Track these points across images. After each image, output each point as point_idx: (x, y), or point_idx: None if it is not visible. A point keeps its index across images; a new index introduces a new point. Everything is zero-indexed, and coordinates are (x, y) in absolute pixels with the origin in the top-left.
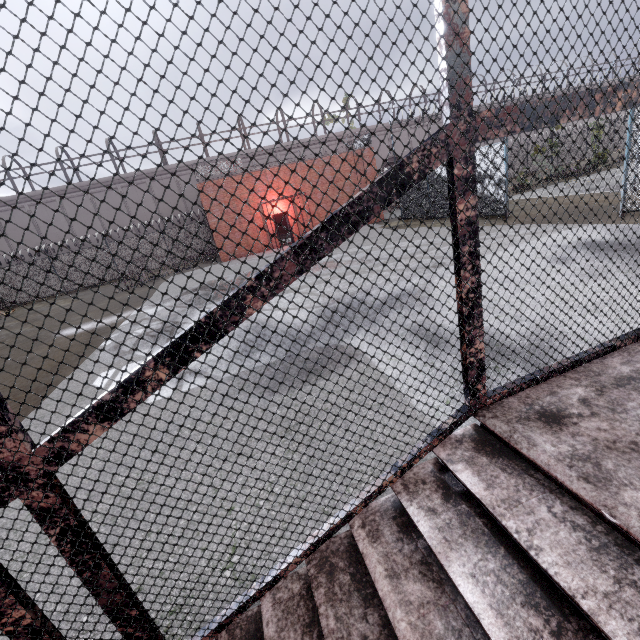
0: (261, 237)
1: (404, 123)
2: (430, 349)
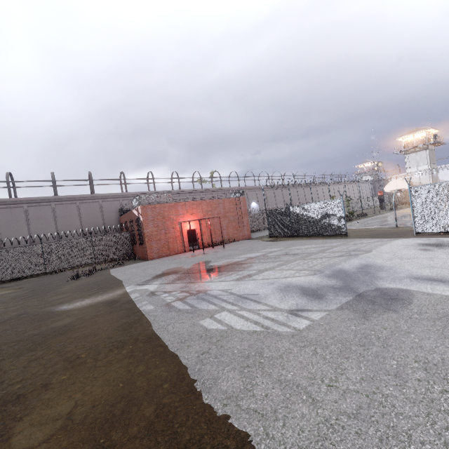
0: (178, 244)
1: (244, 188)
2: (445, 283)
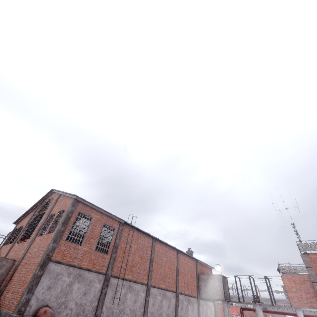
0: None
1: None
2: None
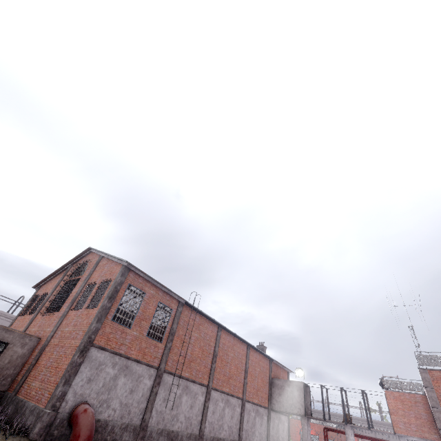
0: None
1: None
2: None
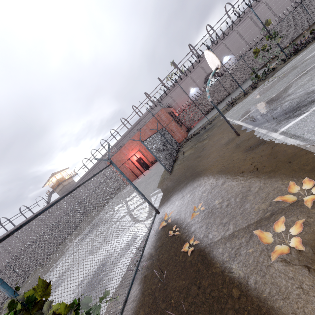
0: (136, 170)
1: None
2: None
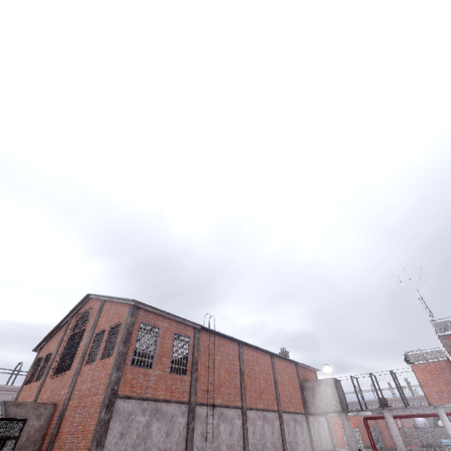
0: (342, 442)
1: None
2: None
